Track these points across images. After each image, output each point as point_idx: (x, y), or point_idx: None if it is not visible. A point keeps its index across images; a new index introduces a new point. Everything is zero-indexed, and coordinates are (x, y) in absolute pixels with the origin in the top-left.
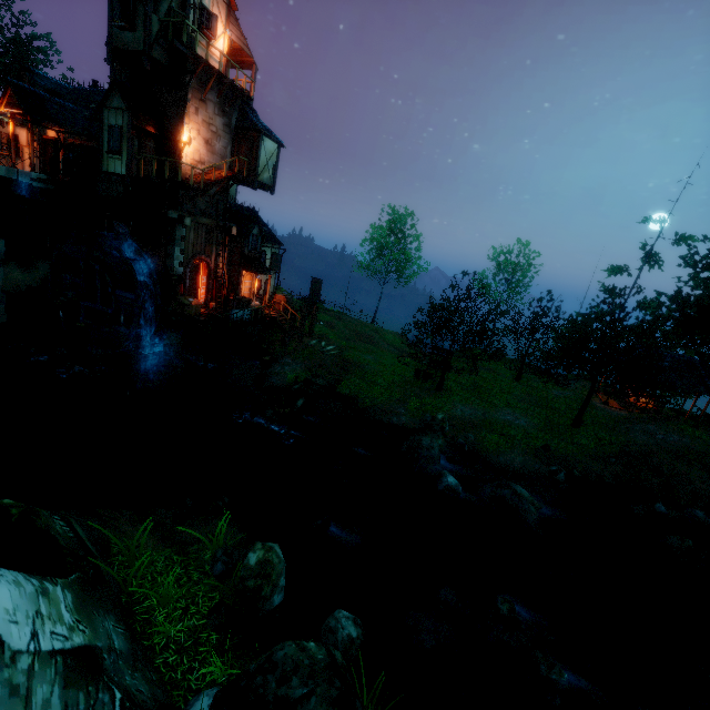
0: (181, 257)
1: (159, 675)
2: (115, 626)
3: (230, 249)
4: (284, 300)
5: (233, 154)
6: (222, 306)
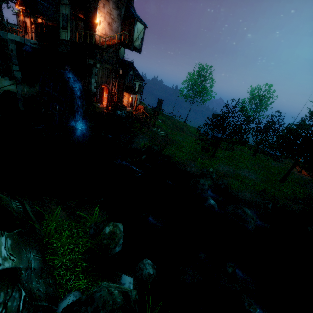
0: (95, 84)
1: (54, 279)
2: (35, 255)
3: (118, 81)
4: (143, 108)
5: (122, 31)
6: (114, 109)
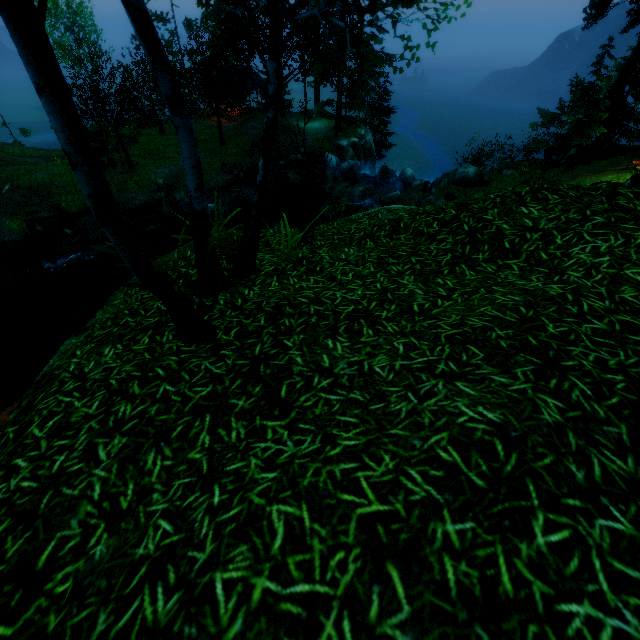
0: None
1: None
2: None
3: None
4: None
5: None
6: None
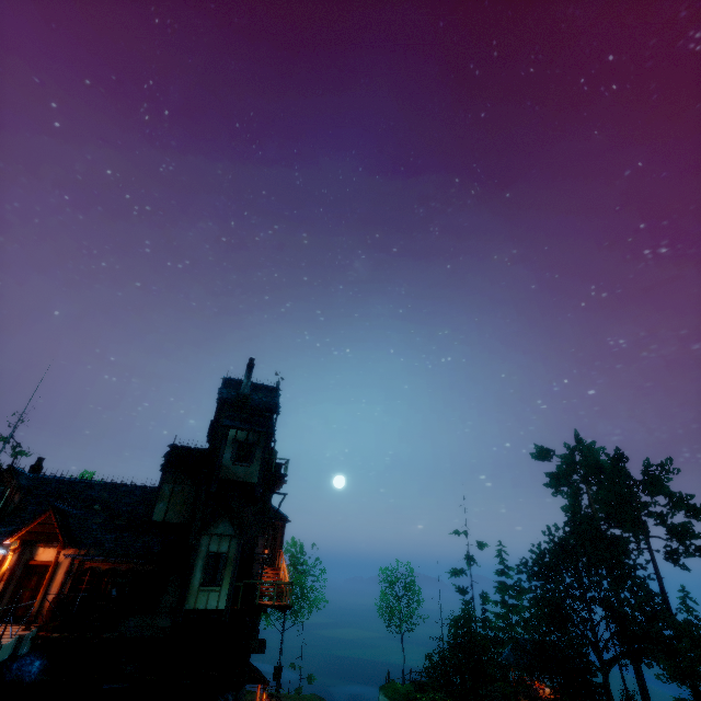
0: None
1: None
2: None
3: None
4: None
5: None
6: None
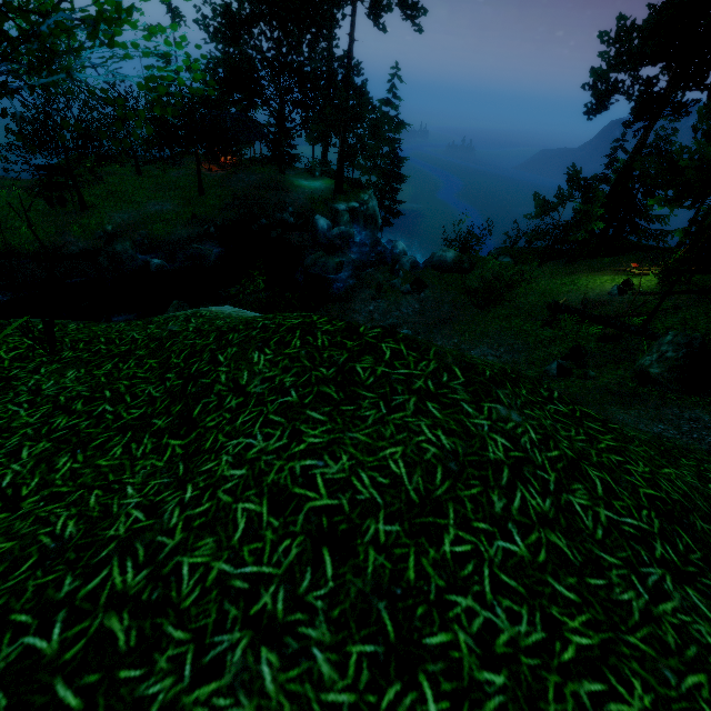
0: None
1: None
2: None
3: None
4: None
5: None
6: None
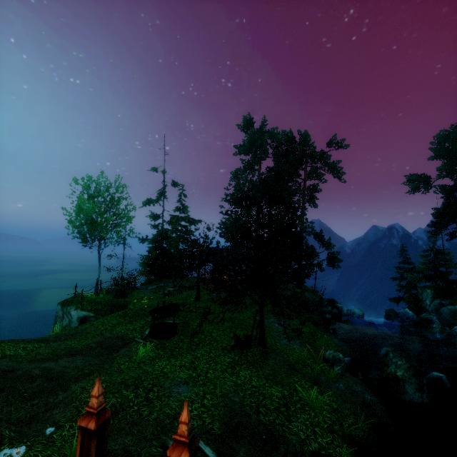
0: None
1: None
2: None
3: None
4: None
5: None
6: None
